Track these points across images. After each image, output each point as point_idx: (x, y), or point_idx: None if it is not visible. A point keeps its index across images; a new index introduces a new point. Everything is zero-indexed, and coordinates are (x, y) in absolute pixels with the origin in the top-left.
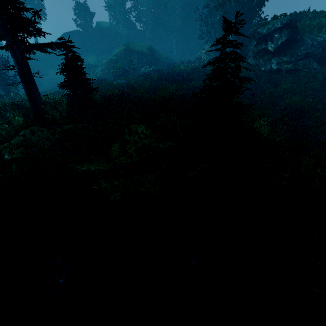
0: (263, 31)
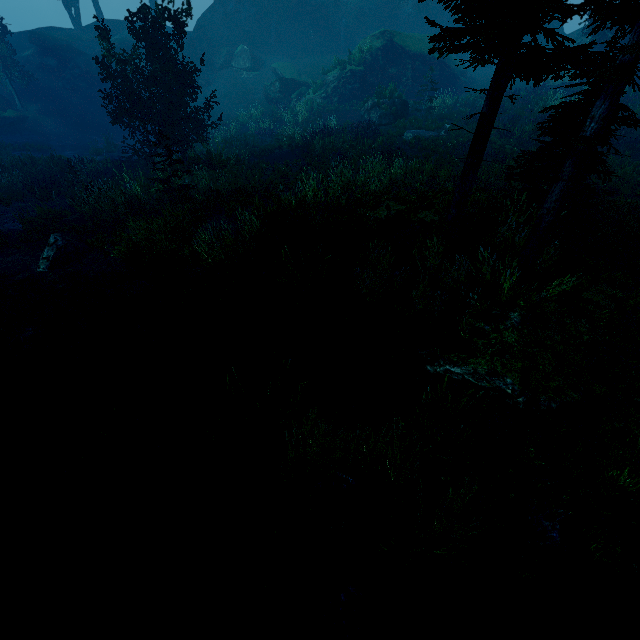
0: None
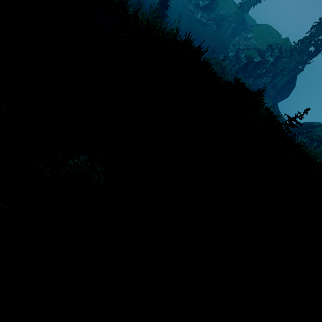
0: None
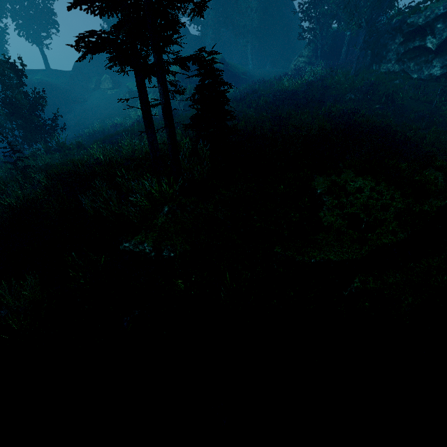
0: (419, 21)
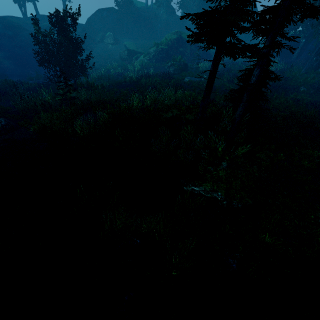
0: None
